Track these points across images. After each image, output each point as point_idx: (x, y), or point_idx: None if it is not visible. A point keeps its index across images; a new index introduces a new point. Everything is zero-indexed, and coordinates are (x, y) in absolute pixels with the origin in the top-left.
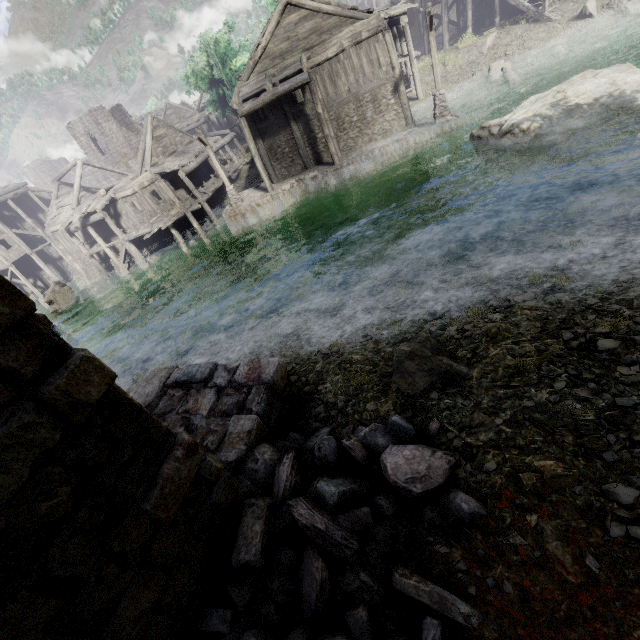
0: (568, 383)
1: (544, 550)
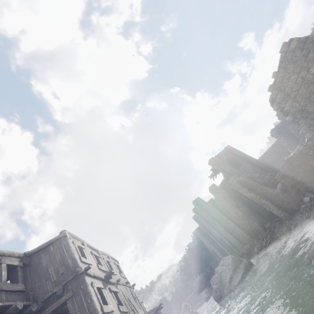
0: None
1: None
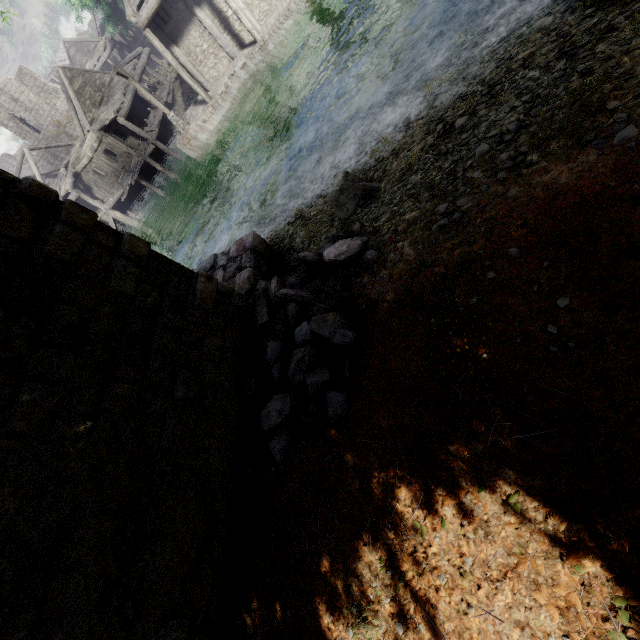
0: (433, 162)
1: (403, 254)
